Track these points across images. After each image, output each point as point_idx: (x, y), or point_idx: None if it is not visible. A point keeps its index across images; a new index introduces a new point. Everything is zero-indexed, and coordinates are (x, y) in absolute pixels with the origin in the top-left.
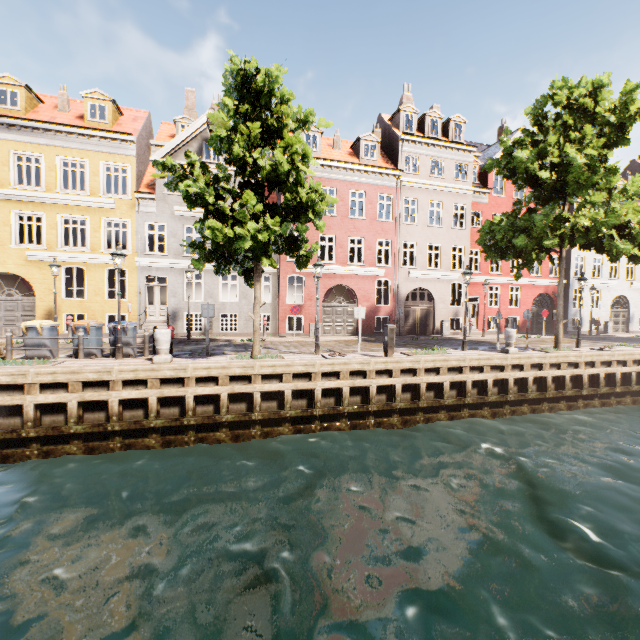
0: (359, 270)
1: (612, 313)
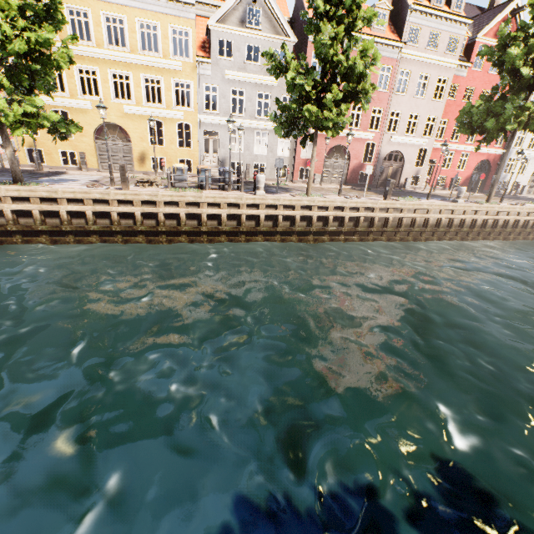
0: (355, 134)
1: (531, 179)
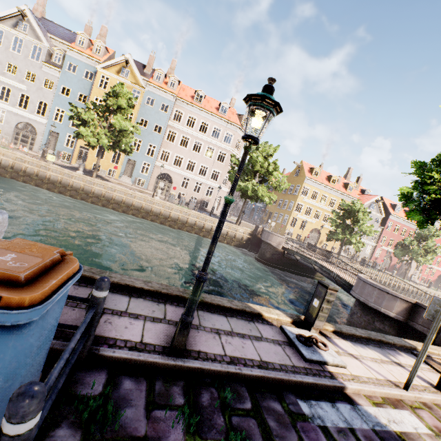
0: None
1: None
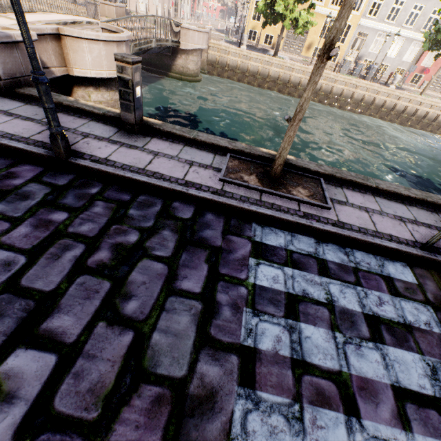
0: None
1: None
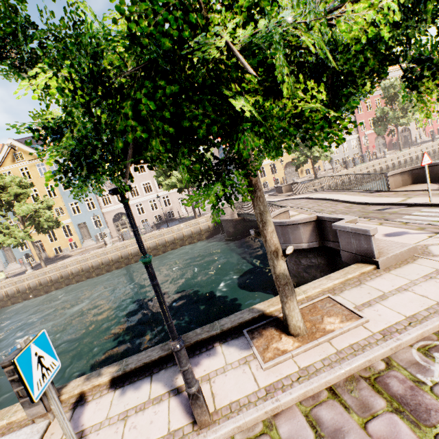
0: None
1: None
